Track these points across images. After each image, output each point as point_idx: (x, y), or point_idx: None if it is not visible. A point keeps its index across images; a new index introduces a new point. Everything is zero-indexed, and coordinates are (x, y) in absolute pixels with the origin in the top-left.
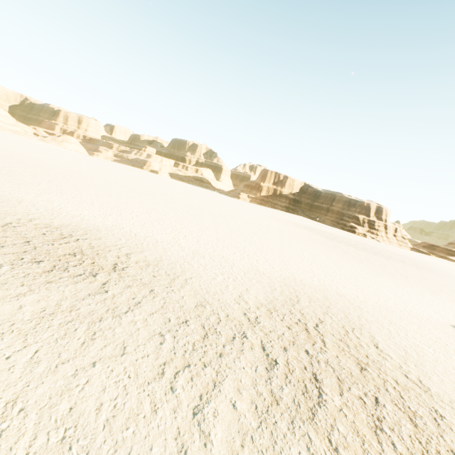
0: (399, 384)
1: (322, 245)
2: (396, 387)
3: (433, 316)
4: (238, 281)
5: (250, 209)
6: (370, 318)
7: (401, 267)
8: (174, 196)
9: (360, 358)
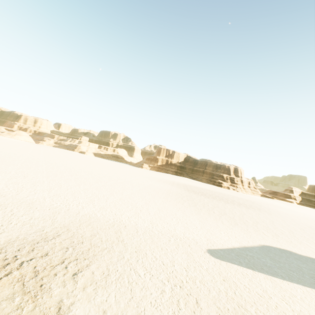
0: (32, 311)
1: (172, 196)
2: (21, 314)
3: (199, 243)
4: (6, 226)
5: (143, 174)
6: (116, 249)
7: (231, 208)
8: (73, 167)
9: (28, 287)
